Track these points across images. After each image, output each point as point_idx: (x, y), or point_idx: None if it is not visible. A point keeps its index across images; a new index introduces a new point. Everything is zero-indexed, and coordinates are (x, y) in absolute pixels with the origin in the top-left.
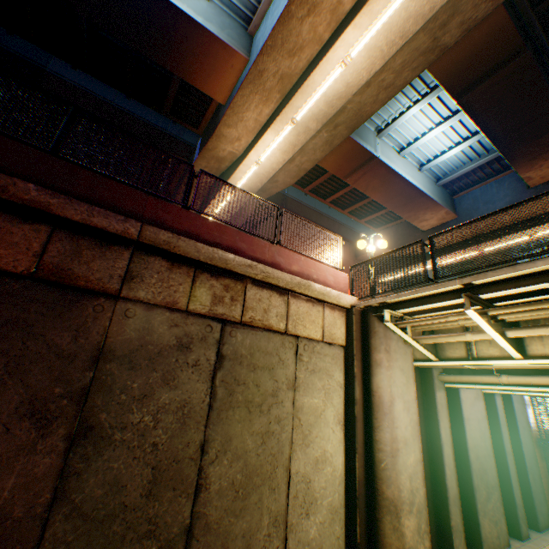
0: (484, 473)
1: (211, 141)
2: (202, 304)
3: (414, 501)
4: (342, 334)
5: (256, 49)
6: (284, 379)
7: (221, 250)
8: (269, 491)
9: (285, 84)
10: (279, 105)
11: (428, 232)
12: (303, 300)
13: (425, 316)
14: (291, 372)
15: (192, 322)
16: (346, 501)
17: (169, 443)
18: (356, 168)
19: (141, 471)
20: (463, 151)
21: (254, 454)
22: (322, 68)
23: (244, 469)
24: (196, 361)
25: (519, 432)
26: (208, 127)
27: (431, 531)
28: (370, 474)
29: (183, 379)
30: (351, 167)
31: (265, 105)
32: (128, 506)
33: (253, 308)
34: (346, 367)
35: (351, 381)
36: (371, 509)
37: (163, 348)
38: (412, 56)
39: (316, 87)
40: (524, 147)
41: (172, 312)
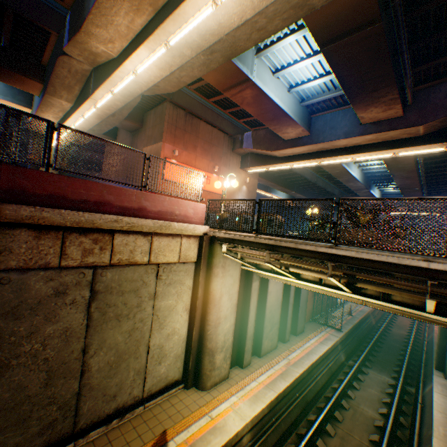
0: (272, 318)
1: (79, 35)
2: (74, 259)
3: (225, 345)
4: (195, 254)
5: None
6: (147, 294)
7: (88, 213)
8: (135, 359)
9: None
10: (152, 19)
11: (288, 142)
12: (165, 236)
13: None
14: (152, 289)
15: (66, 274)
16: (187, 350)
17: (58, 355)
18: (234, 85)
19: (38, 375)
20: (325, 82)
21: (123, 343)
22: (193, 1)
23: (117, 353)
24: (73, 300)
25: (301, 290)
26: (76, 7)
27: (234, 352)
28: (201, 336)
29: (63, 315)
30: (229, 84)
31: (137, 14)
32: (32, 395)
33: (121, 252)
34: (196, 276)
35: (197, 285)
36: (199, 353)
37: (42, 299)
38: (284, 7)
39: (188, 18)
40: (364, 96)
41: (47, 271)
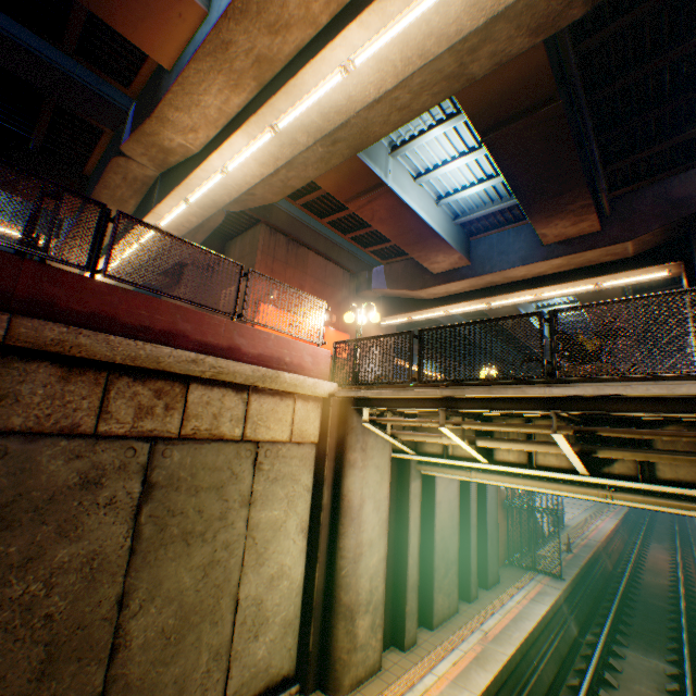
0: (447, 551)
1: (149, 123)
2: (121, 422)
3: (373, 599)
4: (316, 429)
5: (219, 0)
6: (237, 496)
7: (151, 344)
8: (211, 625)
9: (264, 70)
10: (255, 98)
11: (439, 276)
12: (269, 395)
13: (408, 411)
14: (247, 486)
15: (105, 448)
16: (303, 610)
17: (71, 610)
18: (361, 193)
19: (29, 653)
20: (486, 190)
21: (193, 591)
22: (315, 67)
23: (180, 611)
24: (111, 498)
25: (487, 503)
26: (146, 92)
27: (387, 618)
28: (330, 582)
29: (91, 525)
30: (355, 191)
31: (234, 91)
32: None
33: (198, 415)
34: (317, 467)
35: (320, 484)
36: (327, 616)
37: (58, 491)
38: (434, 77)
39: (307, 91)
40: (544, 204)
41: (72, 439)
